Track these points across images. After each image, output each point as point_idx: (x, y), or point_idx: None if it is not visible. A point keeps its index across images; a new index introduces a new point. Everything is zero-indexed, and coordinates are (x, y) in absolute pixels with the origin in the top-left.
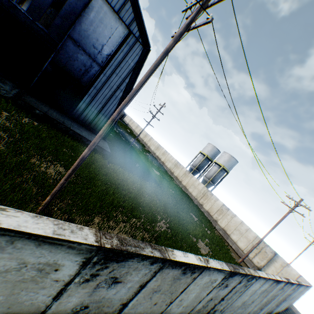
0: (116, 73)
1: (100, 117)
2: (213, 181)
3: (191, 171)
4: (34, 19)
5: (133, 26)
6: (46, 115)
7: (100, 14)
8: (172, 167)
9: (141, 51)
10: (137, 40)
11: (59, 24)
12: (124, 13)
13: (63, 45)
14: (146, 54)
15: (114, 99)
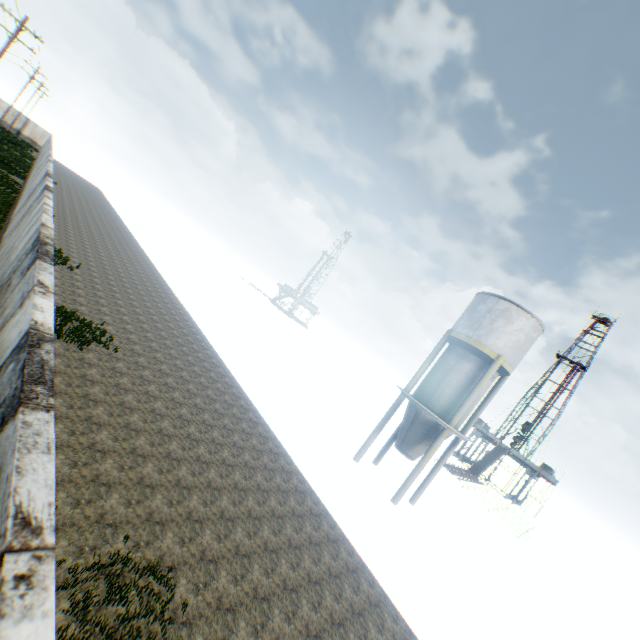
0: None
1: None
2: None
3: None
4: None
5: None
6: None
7: None
8: None
9: None
10: None
11: None
12: None
13: None
14: None
15: None
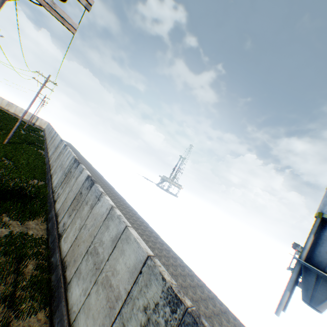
0: None
1: None
2: None
3: None
4: None
5: None
6: None
7: None
8: None
9: None
10: None
11: None
12: None
13: None
14: None
15: None
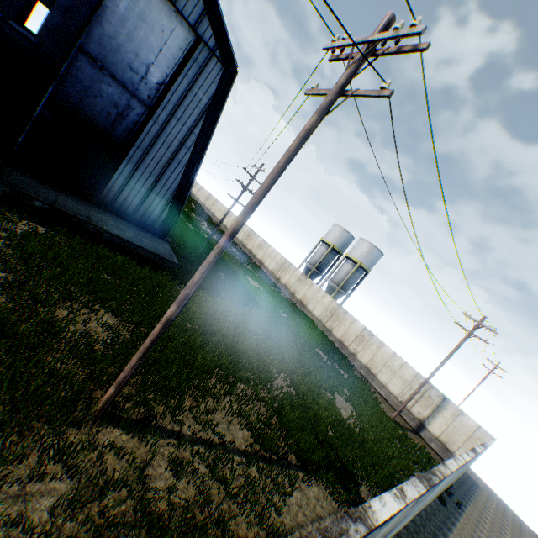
0: (176, 118)
1: (153, 199)
2: (345, 288)
3: (307, 273)
4: (5, 14)
5: (204, 26)
6: (55, 208)
7: (139, 3)
8: (278, 269)
9: (220, 75)
10: (212, 54)
11: (58, 24)
12: (185, 1)
13: (69, 68)
14: (230, 80)
15: (176, 166)
